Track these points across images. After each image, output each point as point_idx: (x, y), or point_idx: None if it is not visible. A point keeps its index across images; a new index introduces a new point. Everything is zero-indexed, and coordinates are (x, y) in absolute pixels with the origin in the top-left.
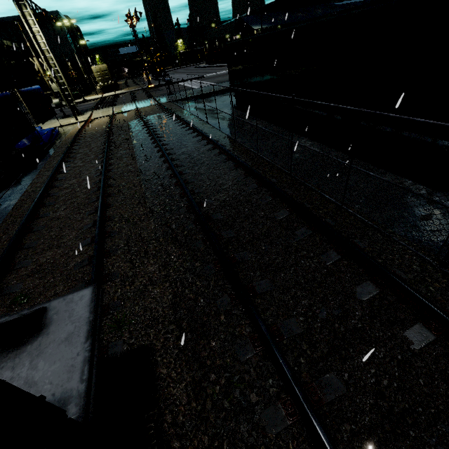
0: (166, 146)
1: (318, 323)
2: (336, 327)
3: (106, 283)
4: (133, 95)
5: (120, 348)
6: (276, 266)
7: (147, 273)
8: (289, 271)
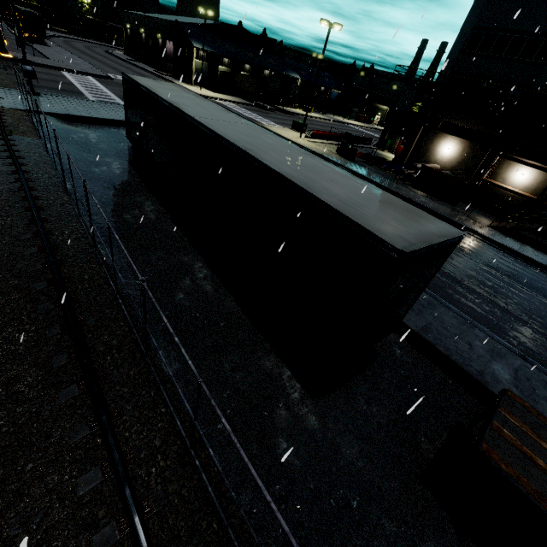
0: None
1: None
2: None
3: None
4: None
5: None
6: None
7: None
8: None
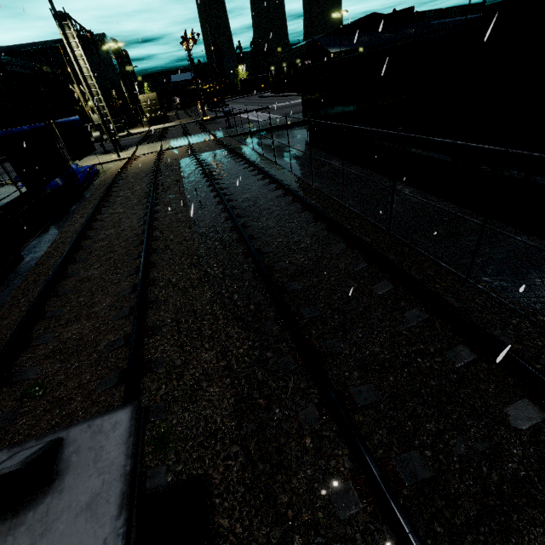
0: (225, 191)
1: (456, 464)
2: (484, 474)
3: (146, 374)
4: (185, 129)
5: (162, 478)
6: (381, 365)
7: (201, 363)
8: (401, 374)
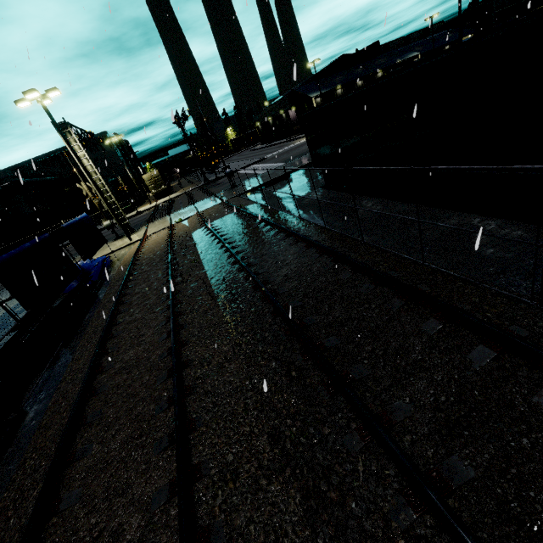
0: (255, 268)
1: None
2: None
3: None
4: (190, 196)
5: None
6: None
7: None
8: None
